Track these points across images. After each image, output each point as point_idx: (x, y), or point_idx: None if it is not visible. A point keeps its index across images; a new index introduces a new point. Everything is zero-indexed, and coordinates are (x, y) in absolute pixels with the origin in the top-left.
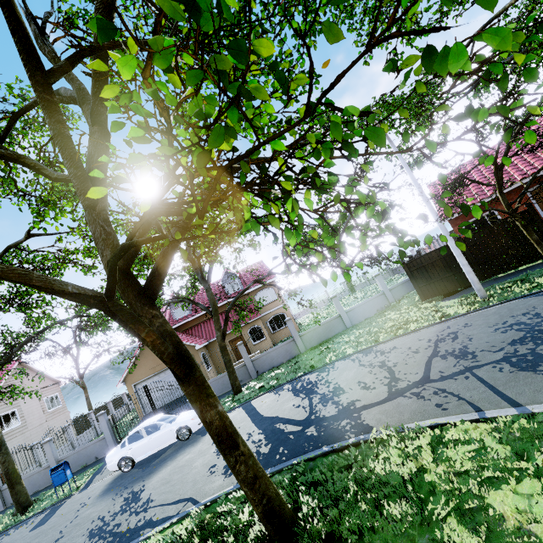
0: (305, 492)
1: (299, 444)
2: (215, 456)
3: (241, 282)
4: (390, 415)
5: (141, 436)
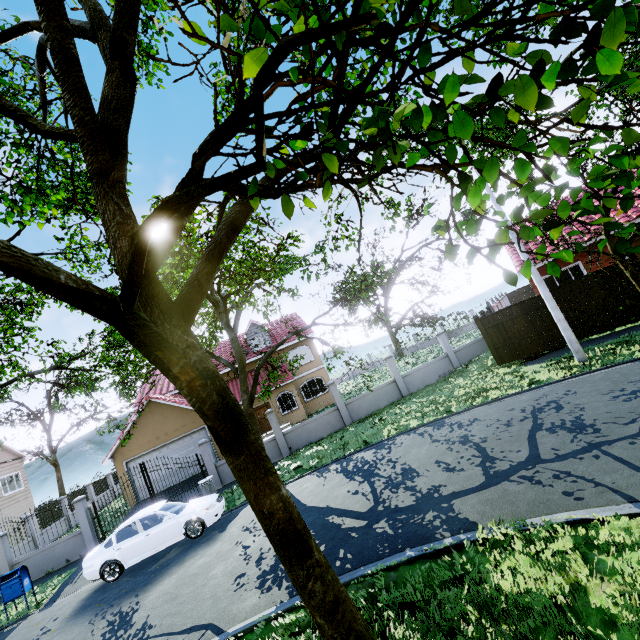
0: (394, 620)
1: (367, 545)
2: (242, 561)
3: (270, 338)
4: (498, 506)
5: (134, 531)
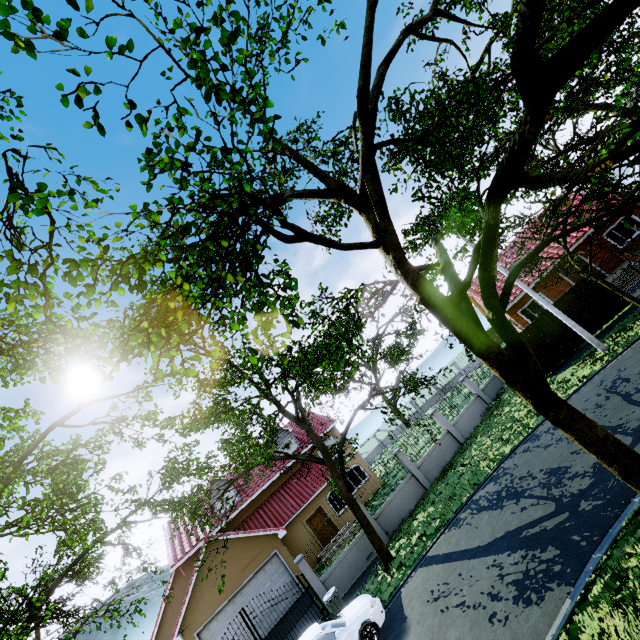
0: None
1: (592, 519)
2: (475, 611)
3: (295, 439)
4: None
5: None
